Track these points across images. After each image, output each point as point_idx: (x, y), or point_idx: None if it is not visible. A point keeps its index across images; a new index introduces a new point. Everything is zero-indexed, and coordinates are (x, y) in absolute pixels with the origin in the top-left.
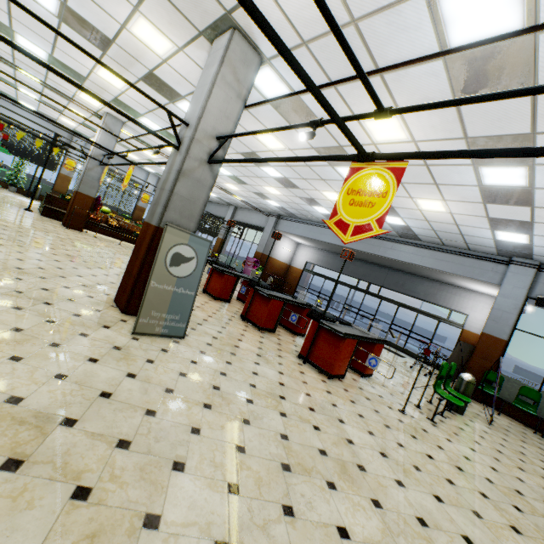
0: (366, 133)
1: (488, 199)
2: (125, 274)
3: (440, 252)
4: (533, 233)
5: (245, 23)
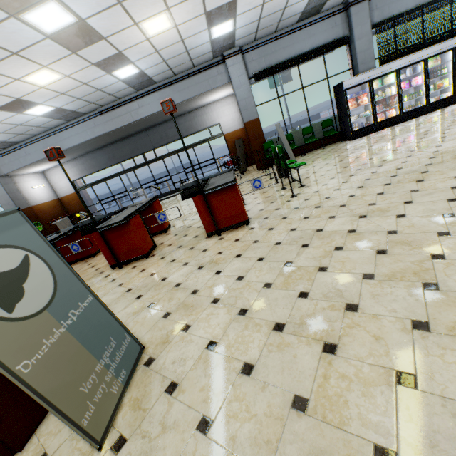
0: None
1: None
2: None
3: (177, 83)
4: (236, 14)
5: None
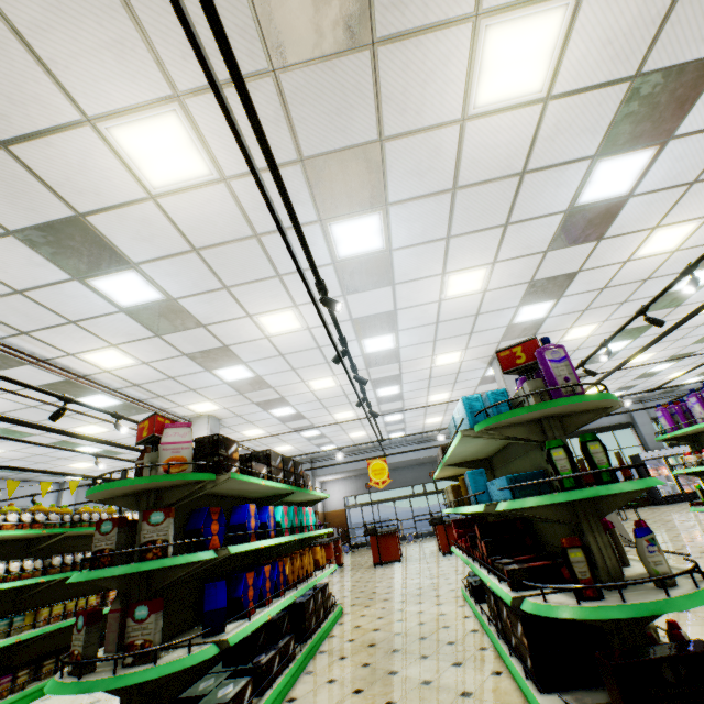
0: None
1: None
2: None
3: None
4: None
5: None
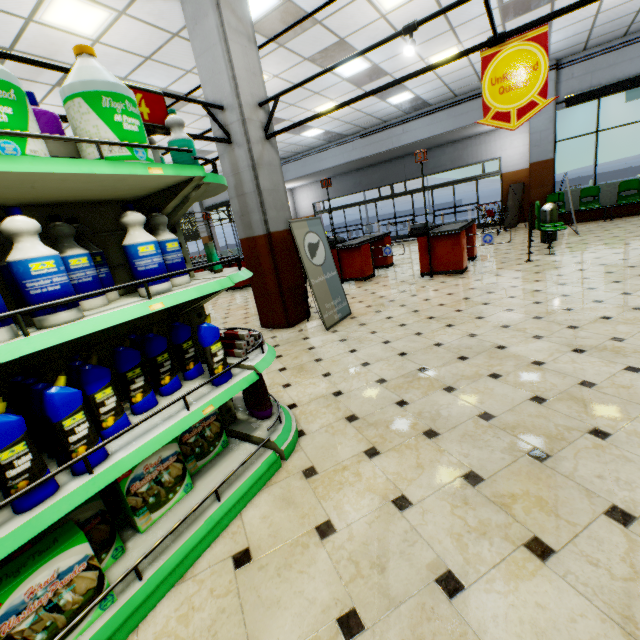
0: (374, 7)
1: (507, 17)
2: (257, 298)
3: (455, 106)
4: (551, 31)
5: None
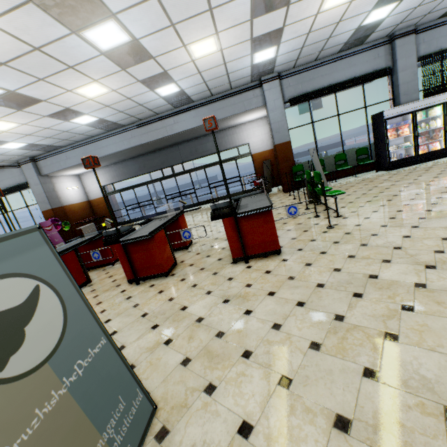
0: None
1: (256, 11)
2: None
3: (213, 103)
4: (281, 41)
5: None
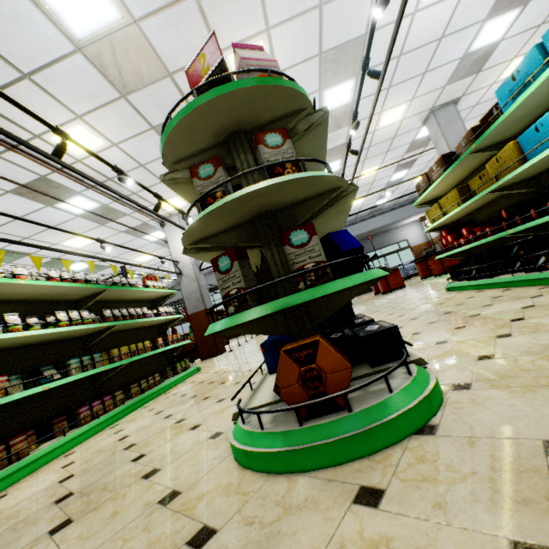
0: None
1: None
2: None
3: (394, 210)
4: None
5: (463, 100)
